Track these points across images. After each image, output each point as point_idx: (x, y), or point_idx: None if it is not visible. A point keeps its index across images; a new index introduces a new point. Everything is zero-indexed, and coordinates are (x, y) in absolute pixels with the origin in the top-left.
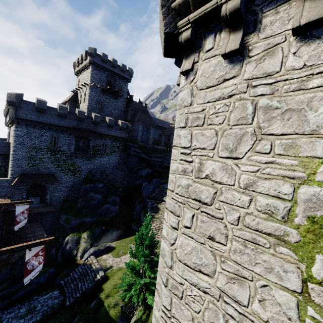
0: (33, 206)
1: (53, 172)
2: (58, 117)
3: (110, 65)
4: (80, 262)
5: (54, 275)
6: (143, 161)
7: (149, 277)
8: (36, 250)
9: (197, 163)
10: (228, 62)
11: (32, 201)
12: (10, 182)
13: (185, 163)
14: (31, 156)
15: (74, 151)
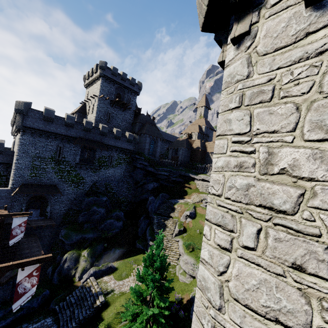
0: (31, 219)
1: (55, 183)
2: (65, 126)
3: (119, 78)
4: (78, 284)
5: (49, 299)
6: (149, 175)
7: (157, 306)
8: (30, 269)
9: (263, 153)
10: (312, 9)
11: (31, 212)
12: (10, 192)
13: (242, 154)
14: (34, 165)
15: (79, 162)
